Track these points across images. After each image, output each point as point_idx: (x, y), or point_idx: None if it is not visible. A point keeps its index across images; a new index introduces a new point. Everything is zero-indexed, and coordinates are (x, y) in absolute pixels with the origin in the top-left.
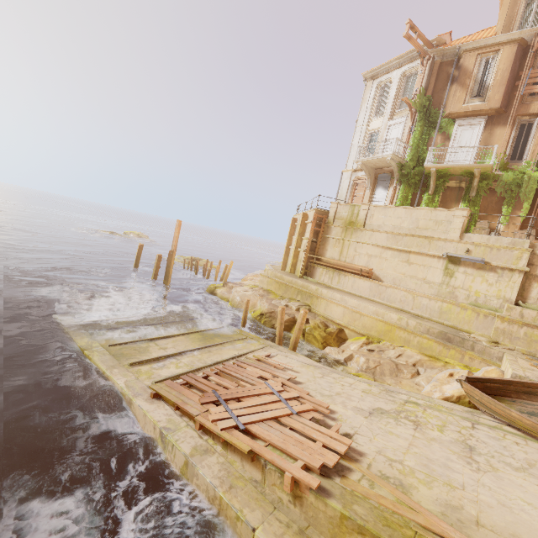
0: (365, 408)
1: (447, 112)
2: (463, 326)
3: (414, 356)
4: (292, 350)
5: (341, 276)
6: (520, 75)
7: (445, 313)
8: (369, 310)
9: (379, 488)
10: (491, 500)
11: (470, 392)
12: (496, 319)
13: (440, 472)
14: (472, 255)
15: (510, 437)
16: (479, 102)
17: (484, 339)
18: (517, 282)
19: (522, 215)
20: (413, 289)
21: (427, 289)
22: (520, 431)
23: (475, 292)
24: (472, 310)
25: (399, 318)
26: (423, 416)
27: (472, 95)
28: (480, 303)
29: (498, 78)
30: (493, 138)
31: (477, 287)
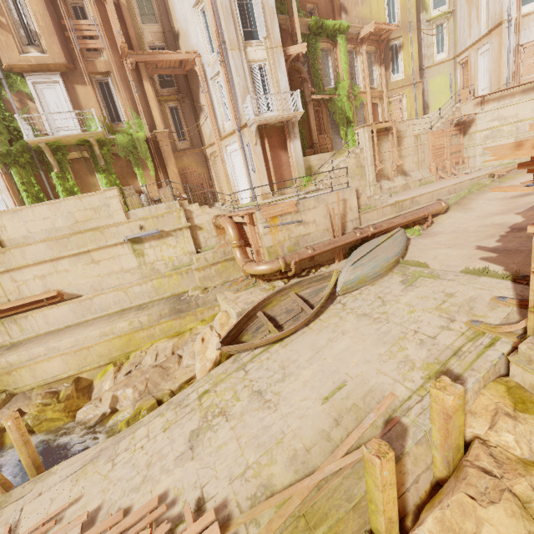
0: (184, 449)
1: (4, 63)
2: (178, 290)
3: (167, 345)
4: (38, 472)
5: (21, 321)
6: (64, 24)
7: (160, 288)
8: (94, 337)
9: (262, 517)
10: (297, 422)
11: (229, 350)
12: (195, 272)
13: (268, 439)
14: (147, 229)
15: (263, 357)
16: (38, 52)
17: (198, 291)
18: (189, 236)
19: (153, 173)
20: (119, 285)
21: (131, 277)
22: (262, 346)
23: (168, 258)
24: (176, 274)
25: (130, 322)
26: (220, 400)
27: (24, 42)
28: (177, 265)
29: (41, 24)
30: (82, 98)
31: (168, 254)
